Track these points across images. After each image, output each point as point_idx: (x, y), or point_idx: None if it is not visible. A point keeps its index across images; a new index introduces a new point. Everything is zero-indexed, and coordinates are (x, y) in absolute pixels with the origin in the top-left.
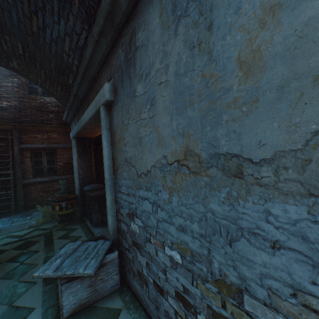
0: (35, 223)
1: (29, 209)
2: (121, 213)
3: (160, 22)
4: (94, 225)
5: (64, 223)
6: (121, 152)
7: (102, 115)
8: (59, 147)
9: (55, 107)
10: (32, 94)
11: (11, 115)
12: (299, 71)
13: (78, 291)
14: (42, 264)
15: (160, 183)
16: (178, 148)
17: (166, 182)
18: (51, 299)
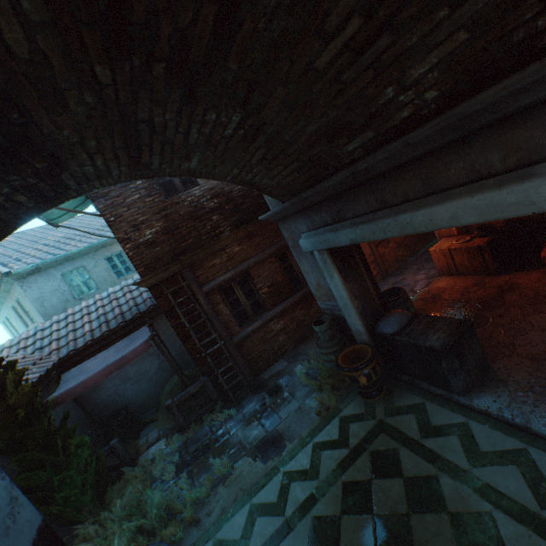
0: (317, 405)
1: (258, 375)
2: None
3: None
4: (463, 393)
5: (377, 397)
6: None
7: None
8: (250, 265)
9: (212, 200)
10: (170, 195)
11: (165, 248)
12: None
13: None
14: (501, 513)
15: None
16: None
17: None
18: None
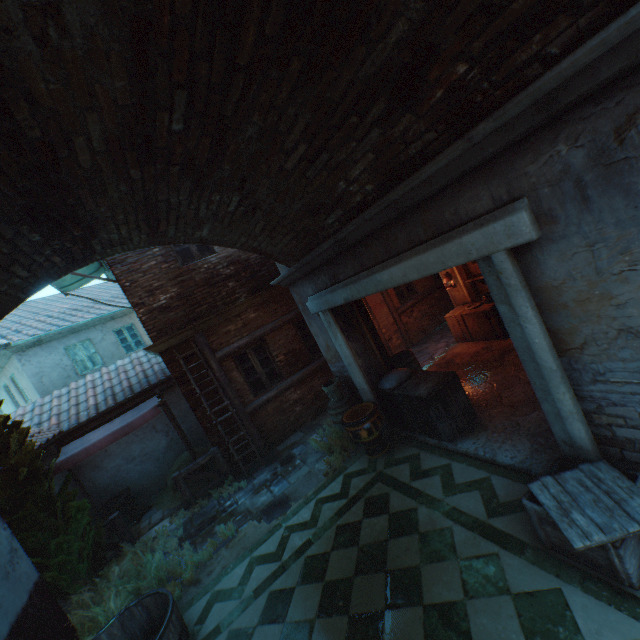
0: (325, 467)
1: (273, 448)
2: (614, 413)
3: None
4: (450, 440)
5: (380, 452)
6: (599, 319)
7: (506, 267)
8: (266, 332)
9: (228, 267)
10: (187, 262)
11: (179, 313)
12: None
13: (634, 550)
14: (458, 526)
15: None
16: None
17: None
18: (564, 571)
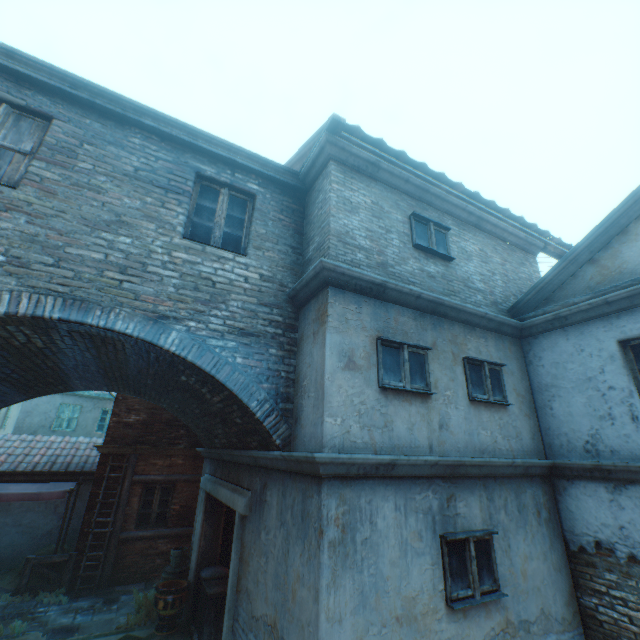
0: (125, 621)
1: (115, 584)
2: None
3: (276, 508)
4: None
5: (164, 631)
6: (245, 576)
7: (237, 522)
8: (180, 479)
9: None
10: None
11: (135, 432)
12: (300, 617)
13: None
14: None
15: (262, 636)
16: (272, 615)
17: (265, 638)
18: None
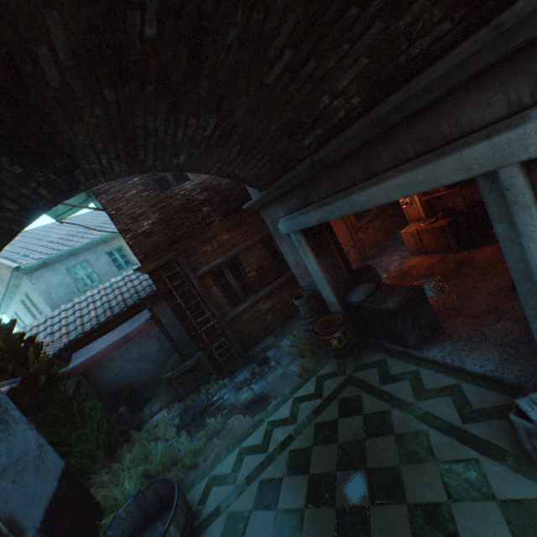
0: (298, 369)
1: (249, 350)
2: None
3: None
4: (416, 348)
5: (348, 357)
6: None
7: (516, 182)
8: (238, 251)
9: (202, 193)
10: (164, 190)
11: (161, 237)
12: None
13: None
14: (433, 430)
15: None
16: None
17: None
18: None
